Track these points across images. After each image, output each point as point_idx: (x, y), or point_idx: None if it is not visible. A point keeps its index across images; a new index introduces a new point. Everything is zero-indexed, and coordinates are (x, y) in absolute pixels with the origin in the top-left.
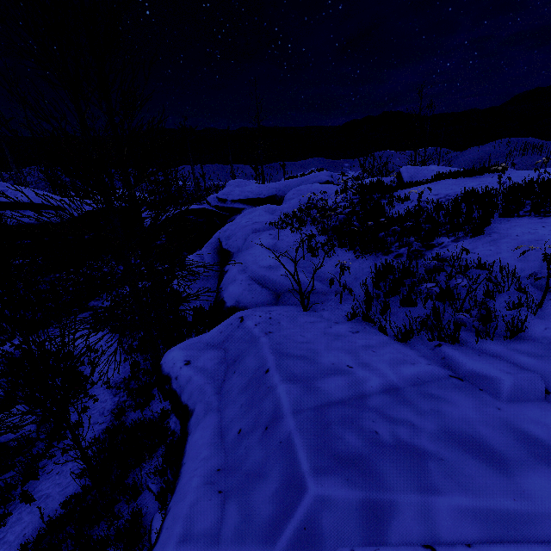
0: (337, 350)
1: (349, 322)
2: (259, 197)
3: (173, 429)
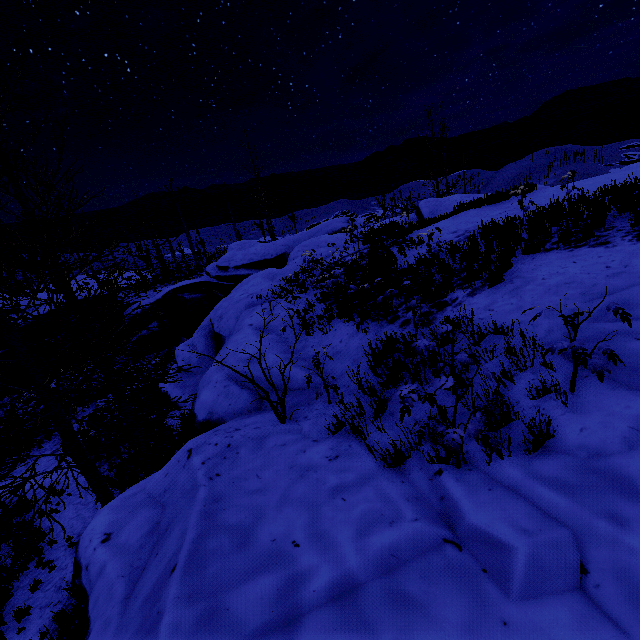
0: (293, 505)
1: (333, 437)
2: (266, 258)
3: None
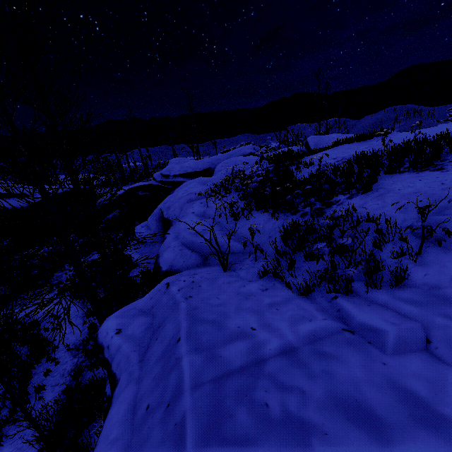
0: (245, 311)
1: (261, 279)
2: (196, 171)
3: (108, 394)
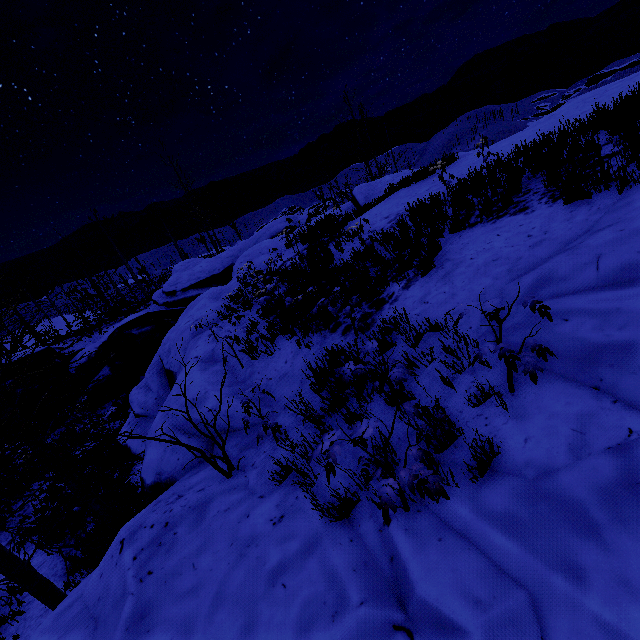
0: (227, 607)
1: (280, 487)
2: (213, 274)
3: None
